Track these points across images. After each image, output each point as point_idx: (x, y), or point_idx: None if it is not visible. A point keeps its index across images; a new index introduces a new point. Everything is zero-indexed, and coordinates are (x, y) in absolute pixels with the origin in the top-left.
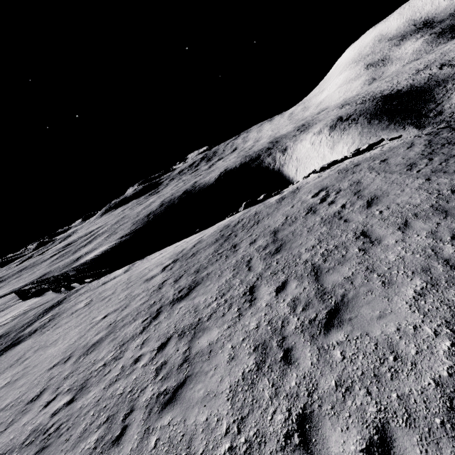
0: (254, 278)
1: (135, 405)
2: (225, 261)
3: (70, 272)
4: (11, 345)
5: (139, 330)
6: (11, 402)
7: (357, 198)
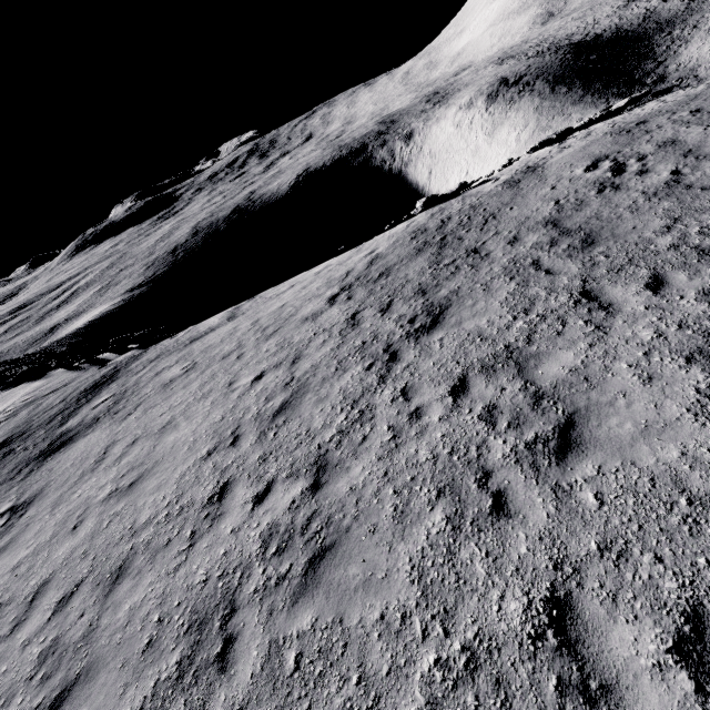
0: (575, 281)
1: (487, 466)
2: (476, 271)
3: (55, 349)
4: (55, 446)
5: (373, 379)
6: (160, 512)
7: (698, 160)
